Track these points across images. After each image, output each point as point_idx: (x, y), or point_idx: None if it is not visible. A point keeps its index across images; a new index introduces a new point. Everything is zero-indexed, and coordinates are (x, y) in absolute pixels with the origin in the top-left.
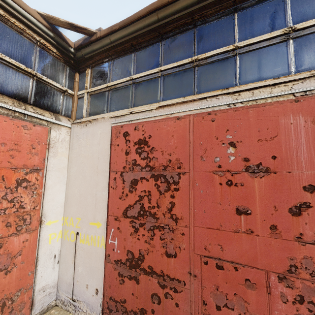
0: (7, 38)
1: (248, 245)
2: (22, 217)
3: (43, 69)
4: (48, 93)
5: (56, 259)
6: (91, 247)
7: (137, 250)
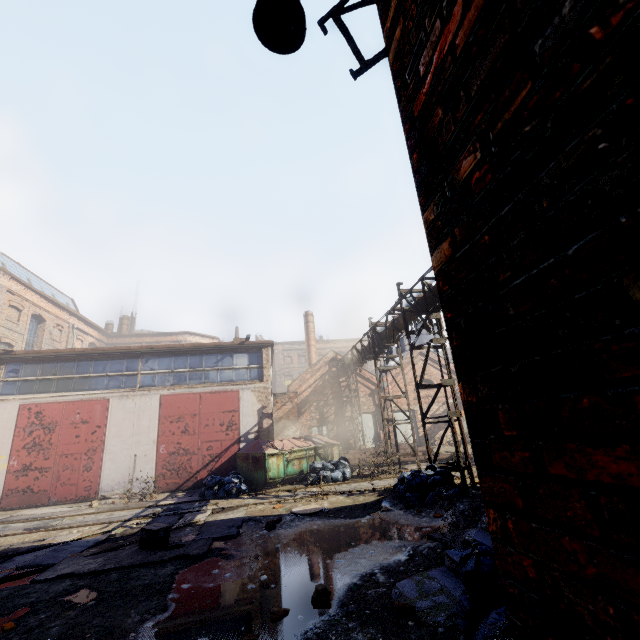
0: None
1: (78, 447)
2: None
3: None
4: None
5: None
6: None
7: (29, 462)
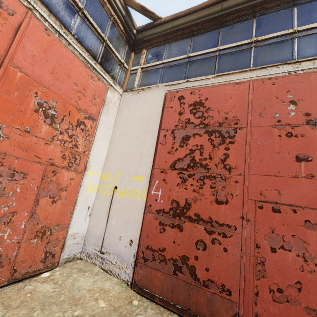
0: (93, 5)
1: (309, 188)
2: (74, 156)
3: (111, 39)
4: (111, 60)
5: (89, 211)
6: (130, 200)
7: (183, 199)
